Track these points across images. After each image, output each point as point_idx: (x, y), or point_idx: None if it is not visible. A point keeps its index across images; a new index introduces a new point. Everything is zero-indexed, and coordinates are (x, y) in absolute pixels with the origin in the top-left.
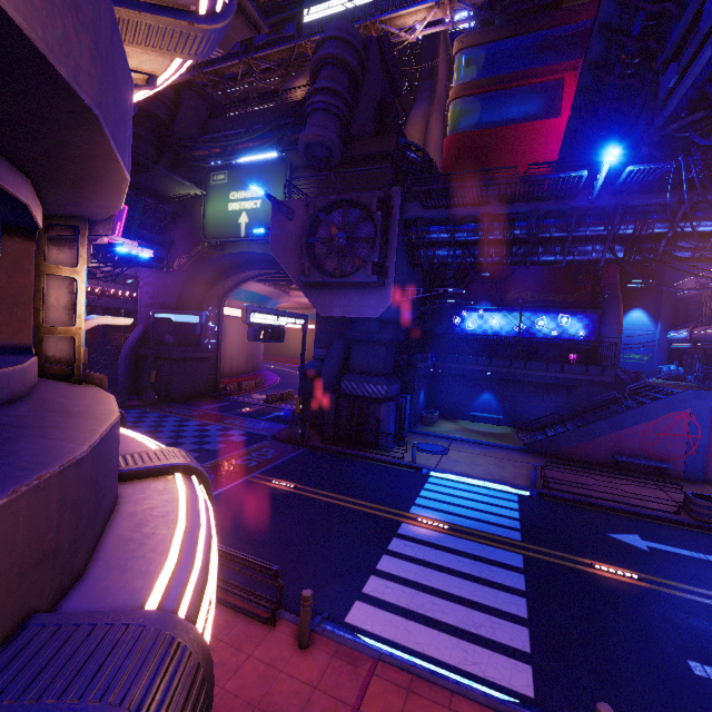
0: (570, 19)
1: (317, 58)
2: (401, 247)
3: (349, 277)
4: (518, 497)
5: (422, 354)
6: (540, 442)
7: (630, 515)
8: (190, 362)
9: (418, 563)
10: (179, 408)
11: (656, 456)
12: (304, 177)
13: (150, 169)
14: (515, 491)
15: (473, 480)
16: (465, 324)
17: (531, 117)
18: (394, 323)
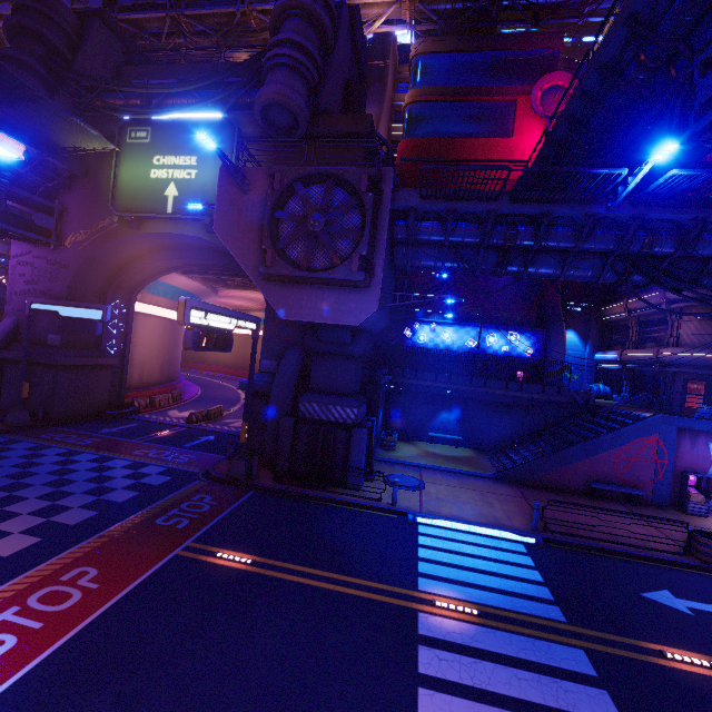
0: (523, 45)
1: (282, 4)
2: (387, 242)
3: (328, 272)
4: (526, 547)
5: (383, 369)
6: (514, 469)
7: (641, 560)
8: (84, 370)
9: (472, 696)
10: (65, 434)
11: (627, 482)
12: (265, 141)
13: (35, 100)
14: (519, 538)
15: (469, 525)
16: (417, 337)
17: (485, 133)
18: (368, 333)
